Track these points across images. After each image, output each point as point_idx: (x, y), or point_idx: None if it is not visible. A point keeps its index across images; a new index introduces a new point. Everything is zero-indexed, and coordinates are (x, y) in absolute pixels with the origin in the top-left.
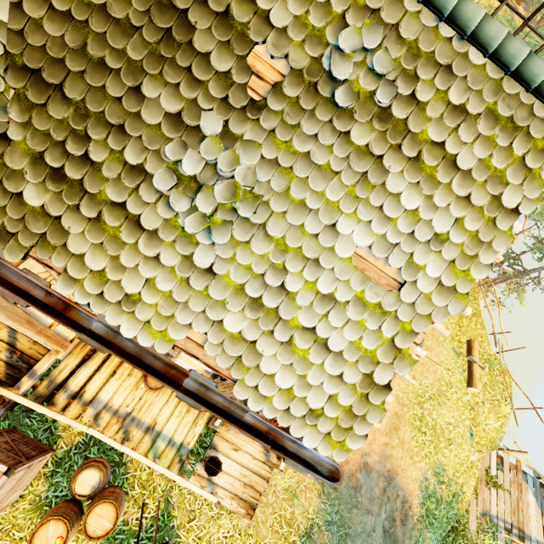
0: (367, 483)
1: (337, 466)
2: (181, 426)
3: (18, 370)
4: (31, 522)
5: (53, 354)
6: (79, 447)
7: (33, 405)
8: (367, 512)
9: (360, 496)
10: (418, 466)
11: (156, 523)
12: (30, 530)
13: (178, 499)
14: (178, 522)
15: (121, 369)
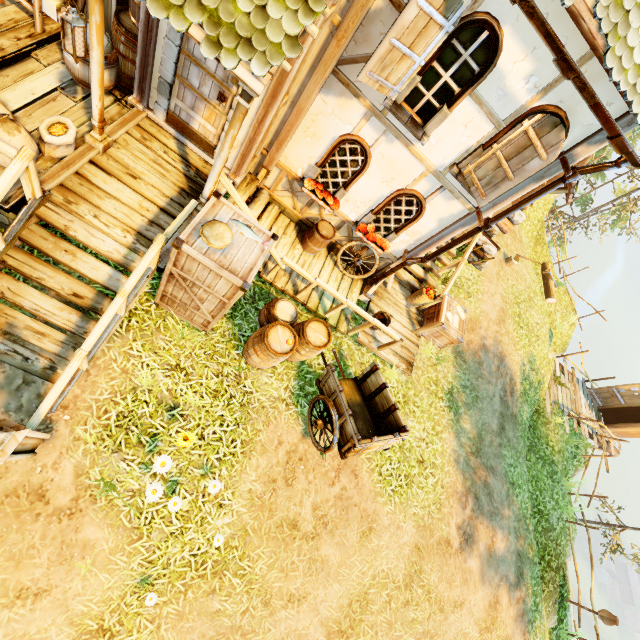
0: (486, 360)
1: (639, 159)
2: (340, 290)
3: (199, 186)
4: (229, 352)
5: (231, 176)
6: (247, 299)
7: (246, 207)
8: (488, 383)
9: (483, 370)
10: (519, 353)
11: (340, 365)
12: (230, 358)
13: (349, 353)
14: (354, 370)
15: (275, 226)
